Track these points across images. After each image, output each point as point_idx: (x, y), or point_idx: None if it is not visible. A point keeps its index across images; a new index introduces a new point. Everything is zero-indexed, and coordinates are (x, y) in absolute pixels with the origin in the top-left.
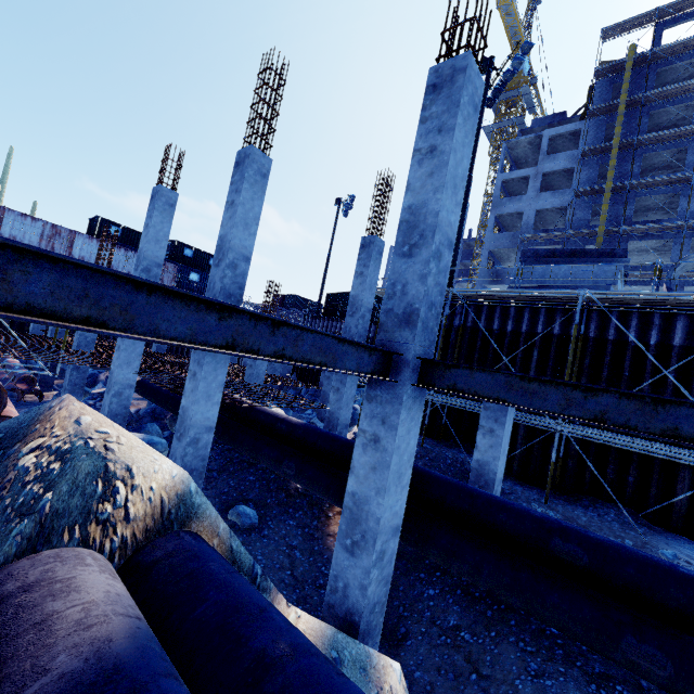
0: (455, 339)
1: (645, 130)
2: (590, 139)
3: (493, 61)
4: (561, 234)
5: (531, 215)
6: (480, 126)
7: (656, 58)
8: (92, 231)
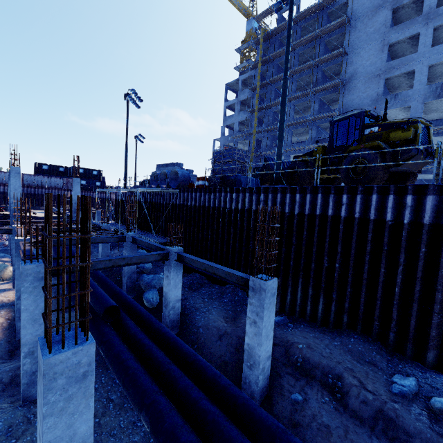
0: (121, 204)
1: (275, 74)
2: (256, 80)
3: (129, 94)
4: (245, 134)
5: (237, 124)
6: (127, 121)
7: (276, 33)
8: (35, 169)
